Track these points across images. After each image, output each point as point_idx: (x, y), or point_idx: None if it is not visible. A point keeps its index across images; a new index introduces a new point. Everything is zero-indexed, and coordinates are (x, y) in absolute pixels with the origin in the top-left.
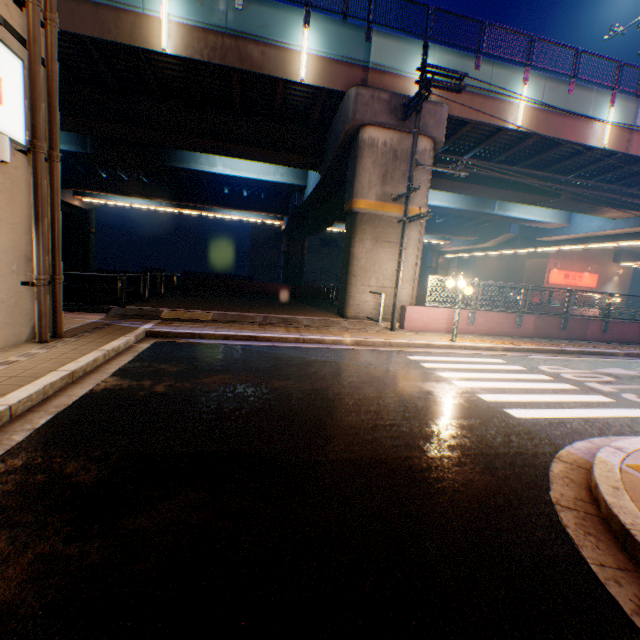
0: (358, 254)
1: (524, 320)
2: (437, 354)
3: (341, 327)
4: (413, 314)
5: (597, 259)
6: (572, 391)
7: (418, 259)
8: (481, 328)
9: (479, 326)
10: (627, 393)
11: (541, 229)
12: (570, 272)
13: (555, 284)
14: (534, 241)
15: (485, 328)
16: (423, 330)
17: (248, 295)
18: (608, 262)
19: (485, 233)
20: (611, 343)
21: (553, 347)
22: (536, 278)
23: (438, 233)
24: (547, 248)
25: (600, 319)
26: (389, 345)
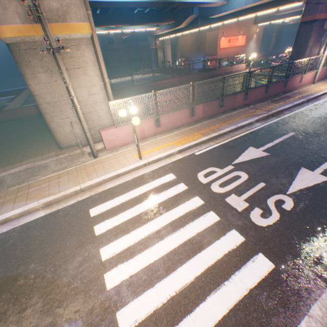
0: (39, 92)
1: (196, 110)
2: (122, 188)
3: (47, 172)
4: (110, 137)
5: (246, 24)
6: (214, 232)
7: (106, 77)
8: (167, 126)
9: (165, 126)
10: (255, 208)
11: (212, 8)
12: (231, 38)
13: (224, 48)
14: (209, 19)
15: (170, 125)
16: (123, 145)
17: (1, 125)
18: (251, 25)
19: (179, 17)
20: (250, 106)
21: (213, 133)
22: (213, 46)
23: (148, 23)
24: (217, 24)
25: (244, 91)
26: (82, 191)
